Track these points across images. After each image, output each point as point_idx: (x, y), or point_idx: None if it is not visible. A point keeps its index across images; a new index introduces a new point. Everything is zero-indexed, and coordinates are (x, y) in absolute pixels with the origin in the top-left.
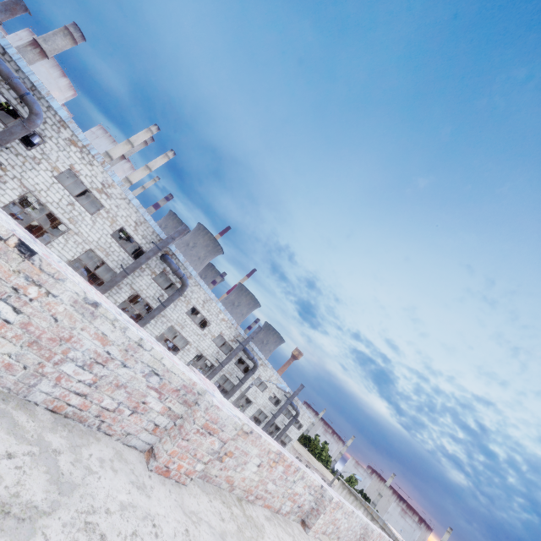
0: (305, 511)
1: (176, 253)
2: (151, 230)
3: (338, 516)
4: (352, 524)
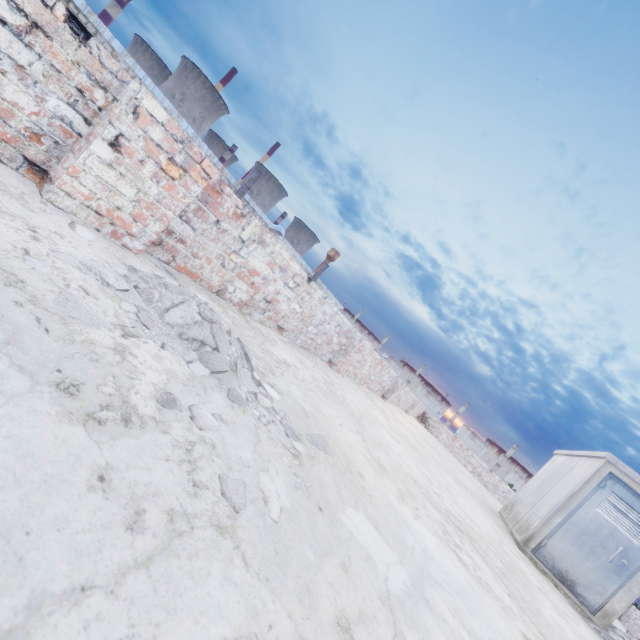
0: (28, 127)
1: None
2: None
3: (258, 265)
4: (315, 314)
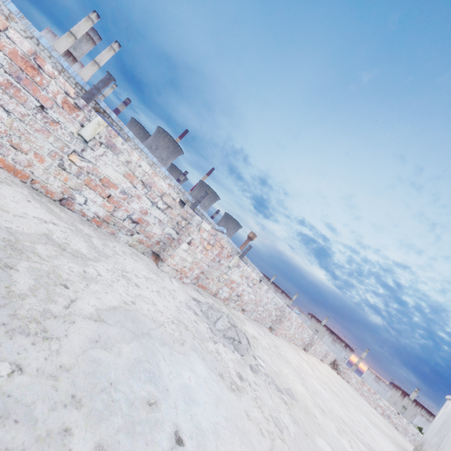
0: (157, 240)
1: (107, 110)
2: (73, 81)
3: (235, 277)
4: (262, 299)
